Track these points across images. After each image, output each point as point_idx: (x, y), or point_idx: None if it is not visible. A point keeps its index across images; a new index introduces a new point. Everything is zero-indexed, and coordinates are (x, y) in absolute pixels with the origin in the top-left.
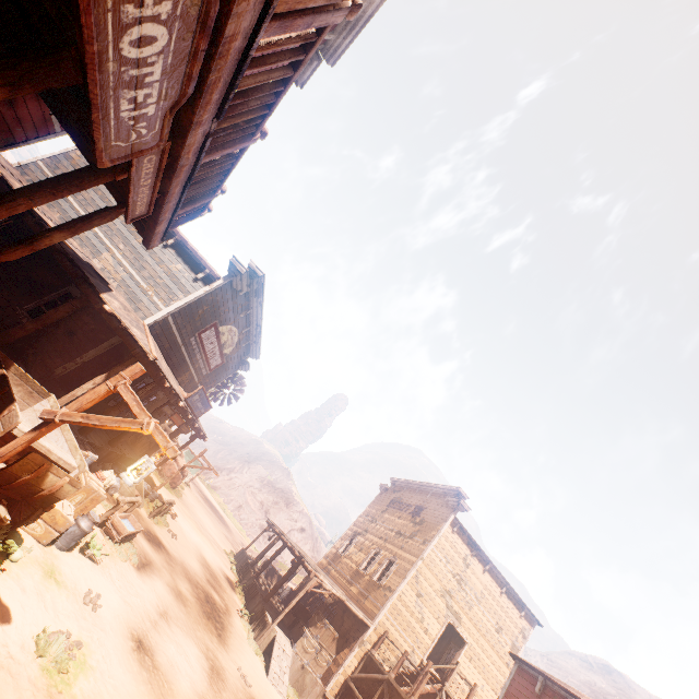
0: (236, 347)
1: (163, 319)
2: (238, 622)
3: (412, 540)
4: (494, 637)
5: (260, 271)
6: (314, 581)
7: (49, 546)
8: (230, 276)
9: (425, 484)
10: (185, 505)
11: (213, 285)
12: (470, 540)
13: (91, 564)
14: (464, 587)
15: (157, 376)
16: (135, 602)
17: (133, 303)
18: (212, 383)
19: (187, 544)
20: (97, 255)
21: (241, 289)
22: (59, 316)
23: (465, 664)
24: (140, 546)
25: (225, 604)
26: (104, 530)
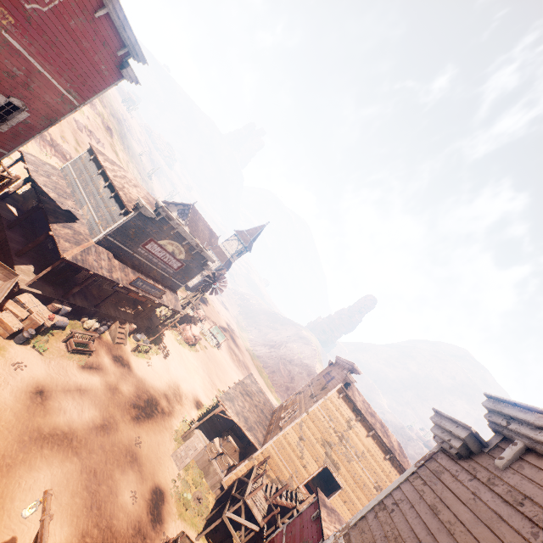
0: (188, 255)
1: (104, 238)
2: (176, 422)
3: (312, 399)
4: (371, 492)
5: (160, 204)
6: (220, 408)
7: (9, 340)
8: (139, 210)
9: (344, 361)
10: (195, 356)
11: (128, 216)
12: (355, 407)
13: (37, 354)
14: (345, 443)
15: (81, 267)
16: (59, 378)
17: (91, 230)
18: (186, 279)
19: (164, 373)
20: (82, 207)
21: (152, 217)
22: (42, 239)
23: (339, 504)
24: (99, 360)
25: (171, 410)
26: (67, 345)
